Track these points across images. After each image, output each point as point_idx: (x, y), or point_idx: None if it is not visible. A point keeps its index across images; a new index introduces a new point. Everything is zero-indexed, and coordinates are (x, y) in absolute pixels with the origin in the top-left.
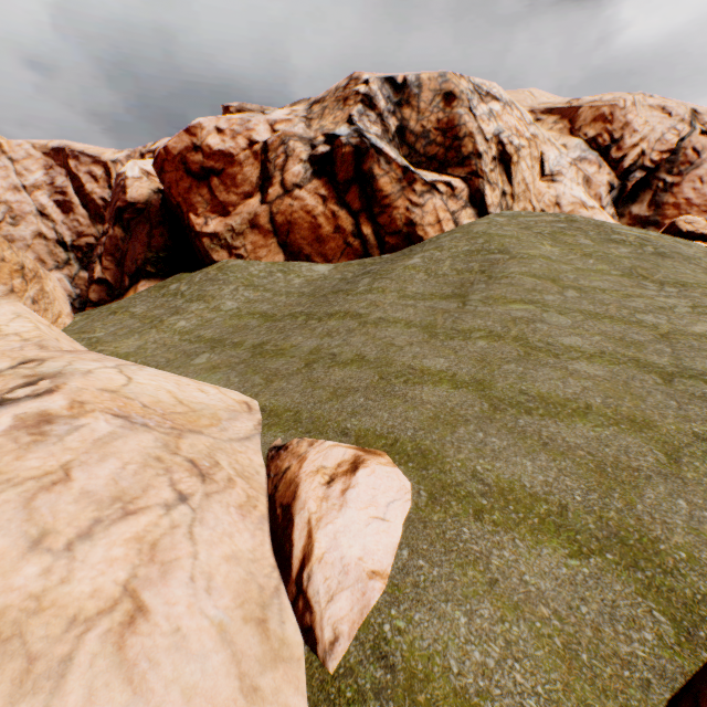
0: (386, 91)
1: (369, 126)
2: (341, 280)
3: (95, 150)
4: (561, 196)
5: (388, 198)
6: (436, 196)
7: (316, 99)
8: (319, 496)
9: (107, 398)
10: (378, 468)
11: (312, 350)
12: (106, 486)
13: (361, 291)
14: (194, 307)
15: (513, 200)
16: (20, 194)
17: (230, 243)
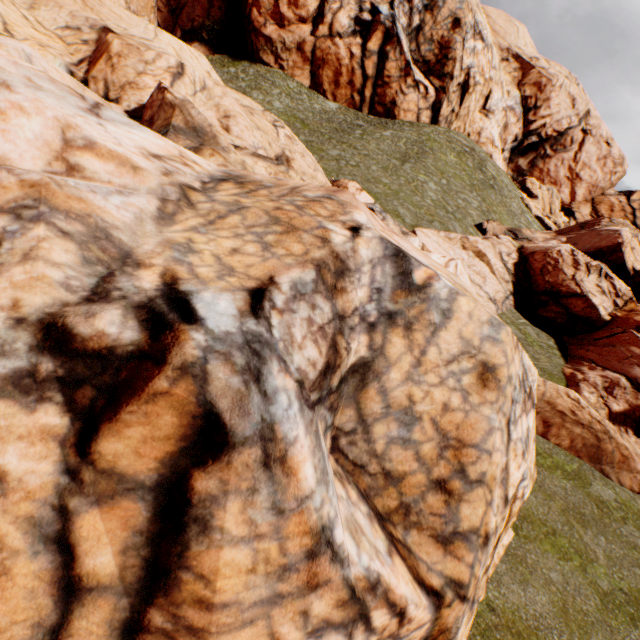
0: None
1: (401, 16)
2: (344, 121)
3: None
4: (485, 130)
5: (389, 78)
6: (416, 93)
7: None
8: (355, 191)
9: (295, 138)
10: (367, 194)
11: (337, 155)
12: (312, 163)
13: (358, 136)
14: (256, 95)
15: (456, 118)
16: None
17: (278, 53)
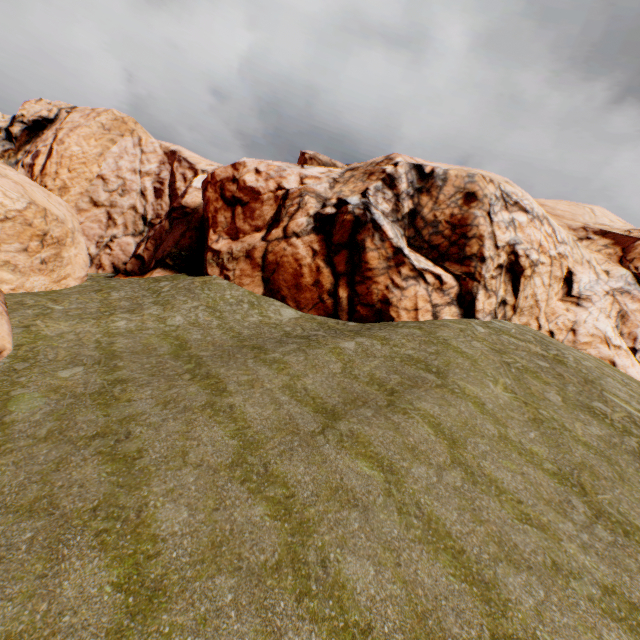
0: (411, 176)
1: (380, 202)
2: (285, 333)
3: (195, 159)
4: (581, 323)
5: (371, 271)
6: (422, 284)
7: (353, 167)
8: None
9: None
10: None
11: (128, 416)
12: None
13: (269, 358)
14: (151, 310)
15: (514, 311)
16: (135, 176)
17: (225, 263)
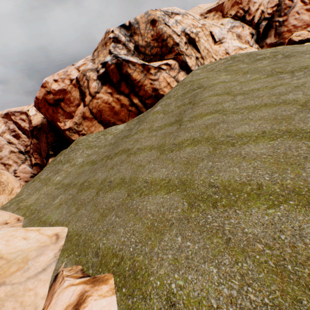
0: (122, 32)
1: (120, 51)
2: (128, 130)
3: (20, 108)
4: (227, 48)
5: (140, 82)
6: (163, 72)
7: (95, 49)
8: None
9: None
10: (94, 306)
11: (102, 181)
12: None
13: (133, 134)
14: (65, 167)
15: (203, 59)
16: None
17: (77, 130)
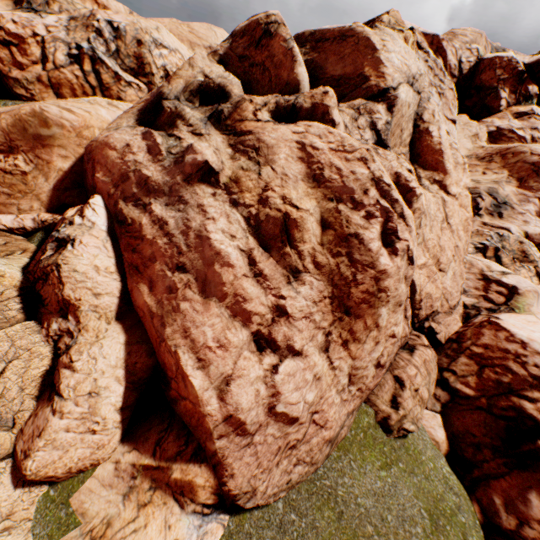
0: (109, 29)
1: (99, 46)
2: None
3: None
4: None
5: (109, 85)
6: (132, 89)
7: (73, 16)
8: None
9: None
10: None
11: None
12: None
13: None
14: None
15: None
16: None
17: (27, 86)
